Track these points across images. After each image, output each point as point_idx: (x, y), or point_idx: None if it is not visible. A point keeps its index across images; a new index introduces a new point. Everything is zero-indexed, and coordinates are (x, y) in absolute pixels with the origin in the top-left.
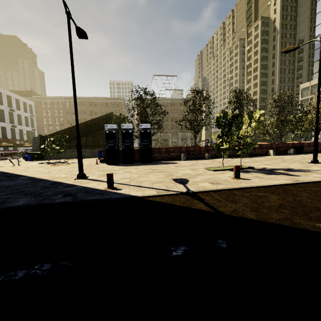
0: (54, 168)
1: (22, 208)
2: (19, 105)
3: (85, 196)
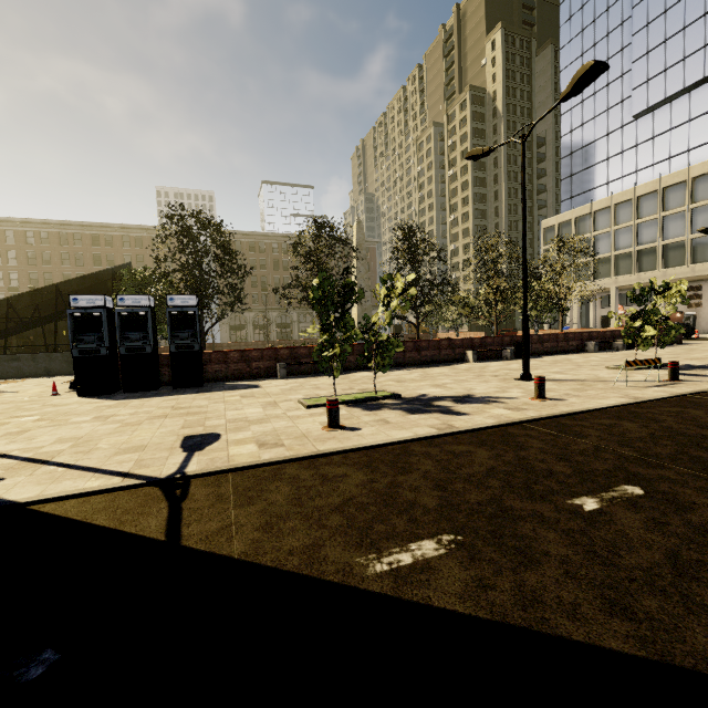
0: None
1: None
2: None
3: None
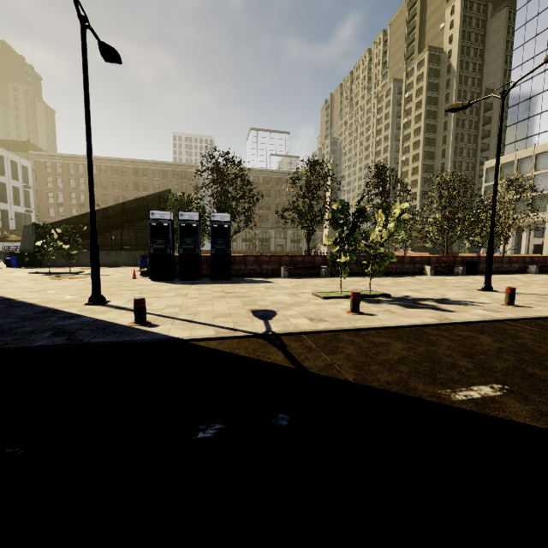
0: (55, 283)
1: None
2: (4, 165)
3: (90, 336)
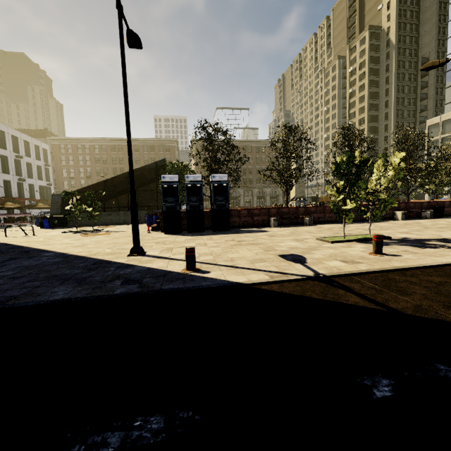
0: (88, 239)
1: (65, 304)
2: (29, 149)
3: (157, 283)
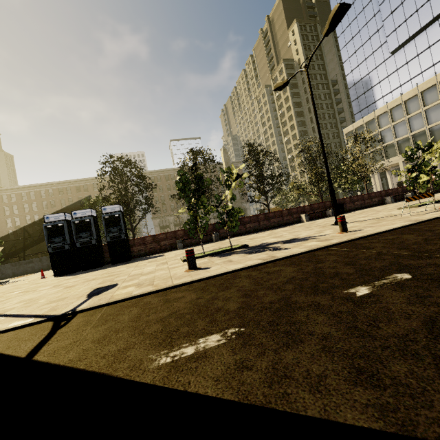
0: None
1: None
2: None
3: None
